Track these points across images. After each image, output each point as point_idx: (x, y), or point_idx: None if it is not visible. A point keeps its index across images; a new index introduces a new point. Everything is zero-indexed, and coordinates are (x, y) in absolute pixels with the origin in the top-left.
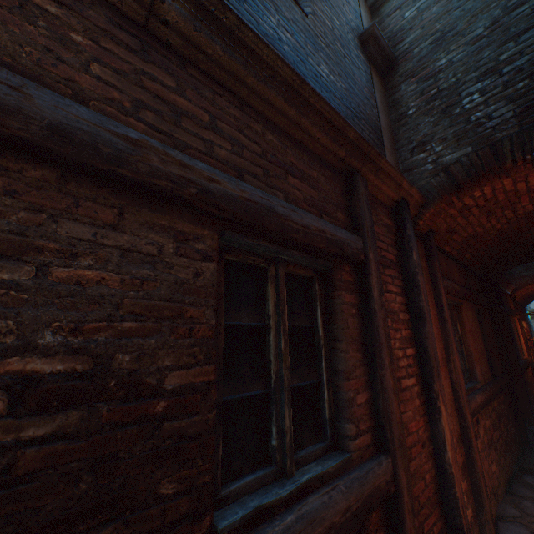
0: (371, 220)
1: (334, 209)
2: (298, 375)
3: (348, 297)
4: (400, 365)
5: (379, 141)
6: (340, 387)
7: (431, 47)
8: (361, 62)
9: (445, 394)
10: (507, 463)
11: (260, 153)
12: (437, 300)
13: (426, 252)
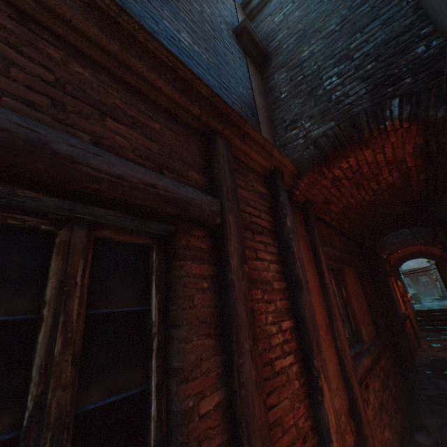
0: (234, 182)
1: (184, 166)
2: (104, 386)
3: (197, 267)
4: (274, 343)
5: (253, 117)
6: (174, 394)
7: (296, 43)
8: (236, 50)
9: (331, 365)
10: (399, 422)
11: (52, 80)
12: (318, 266)
13: (306, 220)
